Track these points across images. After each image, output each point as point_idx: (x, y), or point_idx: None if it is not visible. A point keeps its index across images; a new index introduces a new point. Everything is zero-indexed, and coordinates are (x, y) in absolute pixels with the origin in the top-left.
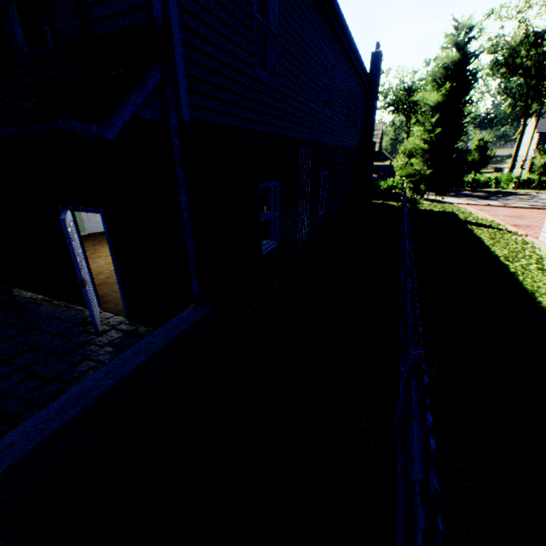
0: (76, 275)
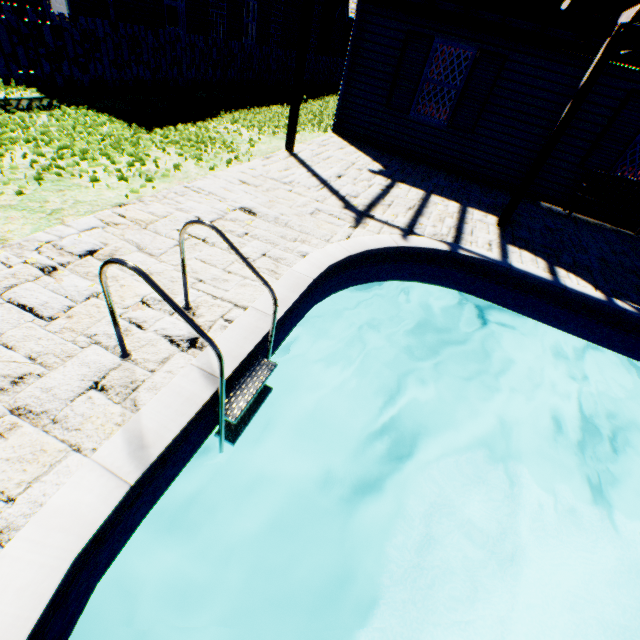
0: (42, 6)
